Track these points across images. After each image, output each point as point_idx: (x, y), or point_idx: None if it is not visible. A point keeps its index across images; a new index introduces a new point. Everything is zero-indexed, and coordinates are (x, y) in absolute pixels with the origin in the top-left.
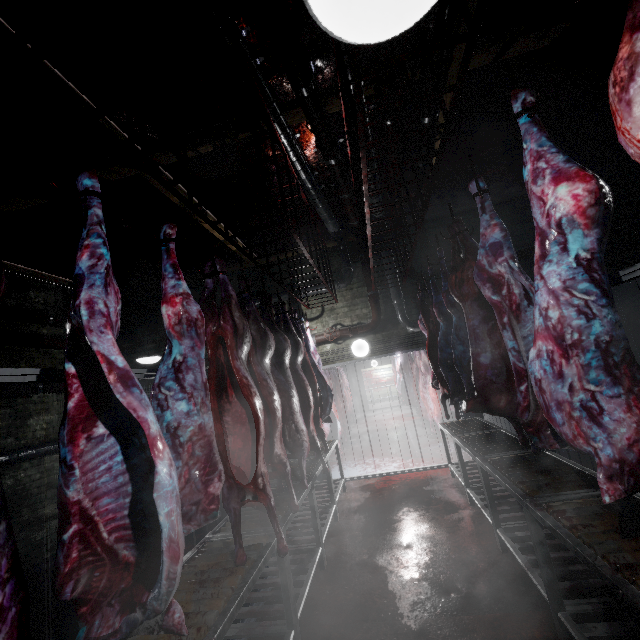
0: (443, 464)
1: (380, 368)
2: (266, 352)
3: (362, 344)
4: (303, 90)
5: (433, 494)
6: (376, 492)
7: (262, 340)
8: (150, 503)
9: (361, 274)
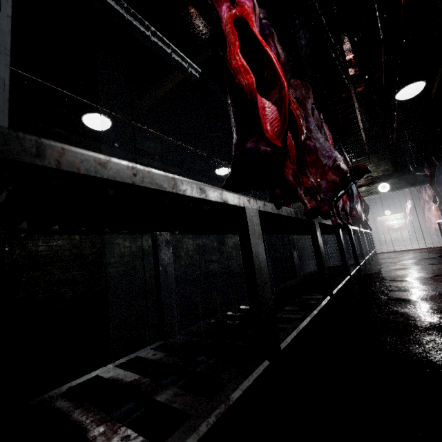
0: (440, 246)
1: (392, 219)
2: None
3: (385, 185)
4: (366, 76)
5: (430, 251)
6: (395, 253)
7: None
8: (348, 192)
9: (384, 147)
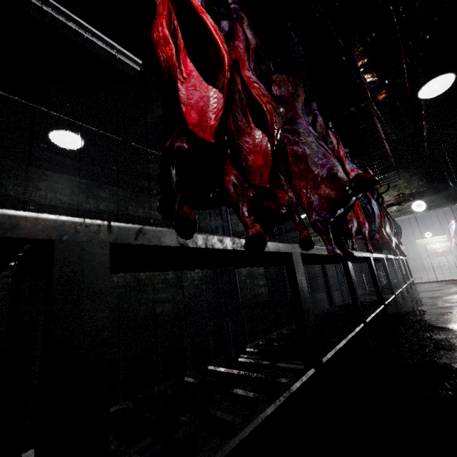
0: None
1: (434, 241)
2: (373, 195)
3: (420, 203)
4: (386, 81)
5: None
6: (438, 284)
7: (371, 190)
8: (368, 211)
9: (416, 161)
